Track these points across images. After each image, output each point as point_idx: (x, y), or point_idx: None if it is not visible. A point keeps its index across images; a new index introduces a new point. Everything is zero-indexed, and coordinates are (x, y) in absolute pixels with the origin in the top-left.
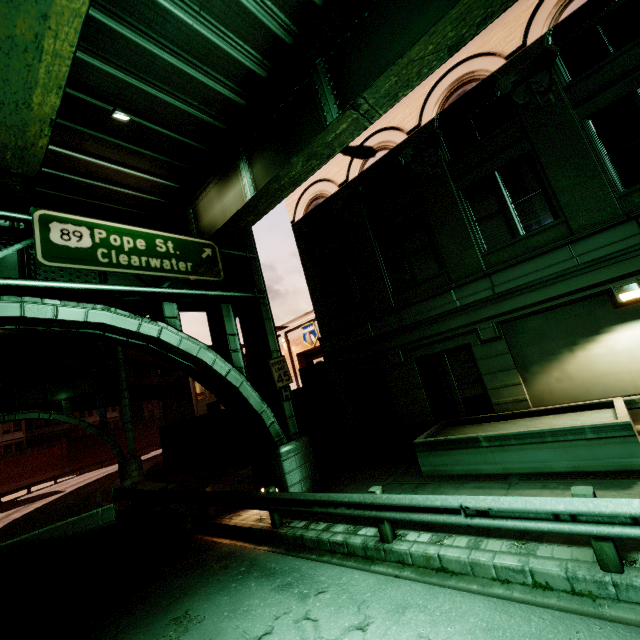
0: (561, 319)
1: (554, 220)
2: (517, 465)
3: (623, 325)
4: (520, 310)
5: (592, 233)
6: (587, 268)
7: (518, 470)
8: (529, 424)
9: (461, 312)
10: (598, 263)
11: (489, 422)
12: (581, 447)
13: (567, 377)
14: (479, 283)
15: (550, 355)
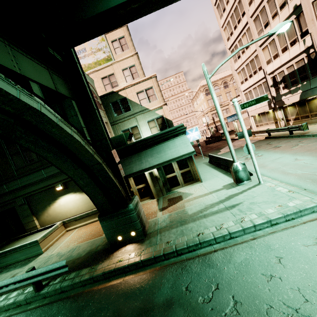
0: (45, 195)
1: (38, 159)
2: (10, 261)
3: (62, 196)
4: (30, 193)
5: (48, 166)
6: (48, 178)
7: (11, 263)
8: (30, 238)
9: (9, 194)
10: (51, 177)
11: (24, 237)
12: (27, 250)
13: (49, 215)
14: (14, 182)
15: (44, 208)
